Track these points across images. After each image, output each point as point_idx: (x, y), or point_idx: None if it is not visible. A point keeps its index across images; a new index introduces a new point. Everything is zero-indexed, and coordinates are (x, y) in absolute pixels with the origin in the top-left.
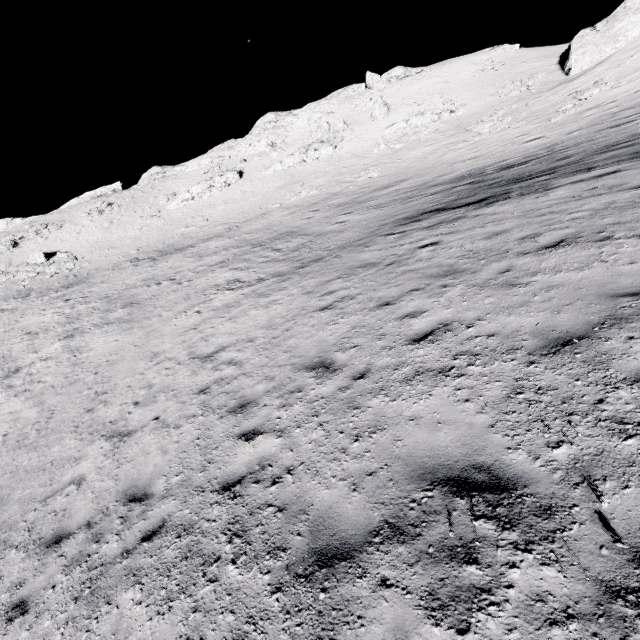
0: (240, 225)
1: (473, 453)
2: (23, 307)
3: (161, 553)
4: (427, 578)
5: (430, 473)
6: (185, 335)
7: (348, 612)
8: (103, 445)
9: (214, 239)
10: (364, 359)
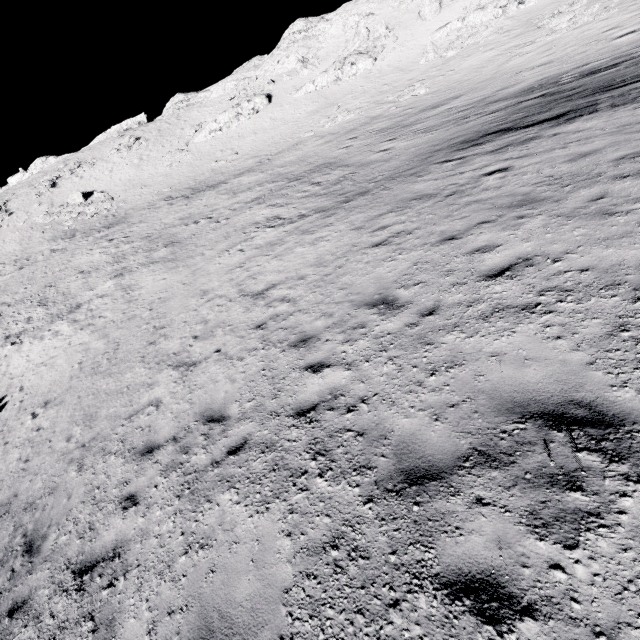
0: (272, 158)
1: (569, 389)
2: (71, 247)
3: (249, 465)
4: (526, 500)
5: (520, 407)
6: (231, 273)
7: (445, 523)
8: (171, 373)
9: (246, 174)
10: (431, 296)
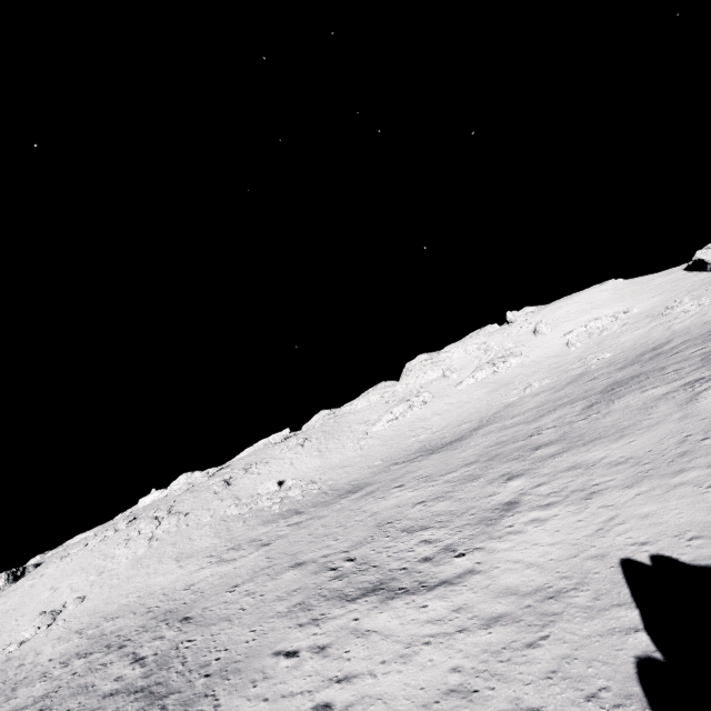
0: (495, 416)
1: None
2: (326, 512)
3: None
4: None
5: None
6: None
7: None
8: None
9: (487, 425)
10: None
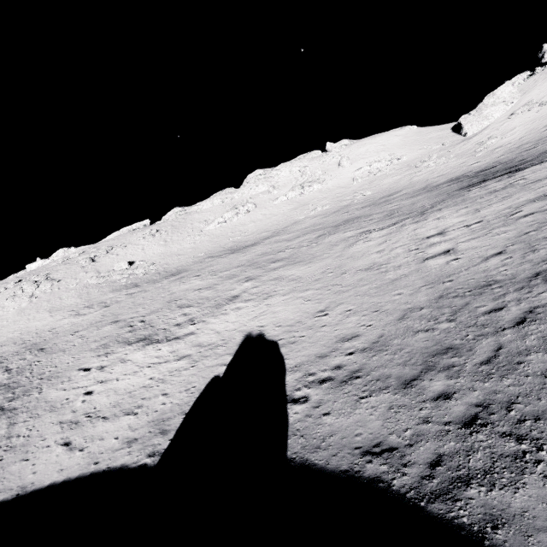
0: (284, 229)
1: None
2: (151, 288)
3: None
4: None
5: None
6: (386, 243)
7: None
8: (435, 258)
9: (274, 237)
10: None
